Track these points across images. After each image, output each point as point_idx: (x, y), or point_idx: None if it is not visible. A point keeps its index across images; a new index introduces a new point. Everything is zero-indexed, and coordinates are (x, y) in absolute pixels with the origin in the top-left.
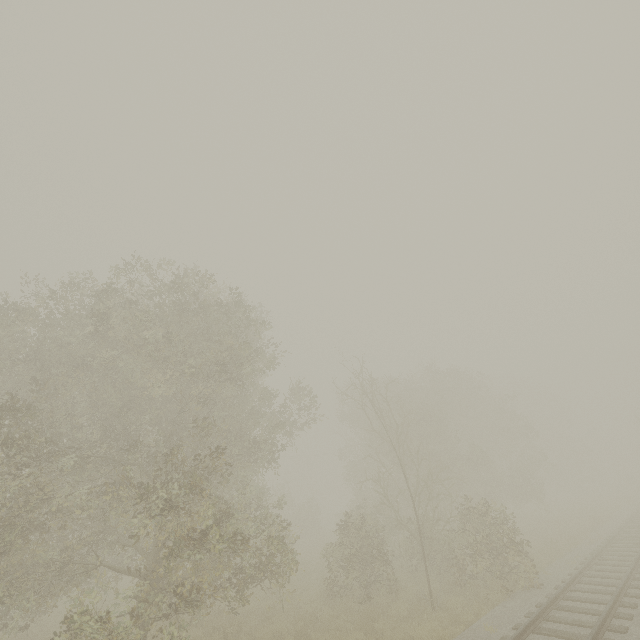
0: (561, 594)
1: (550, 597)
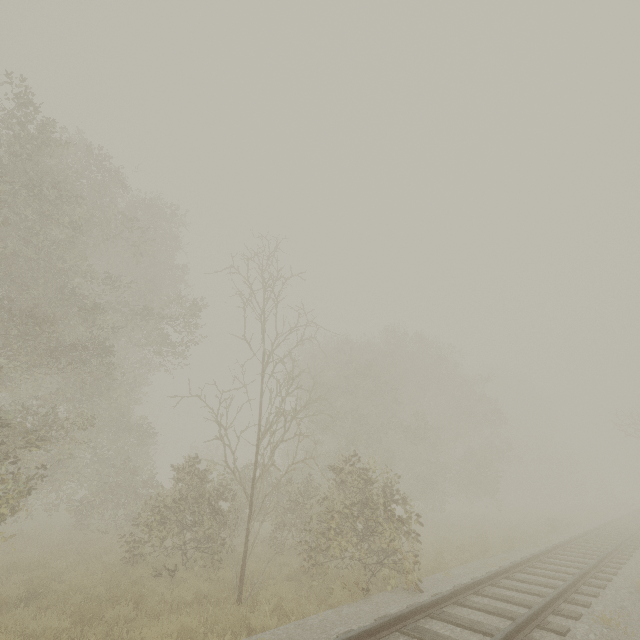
0: (432, 607)
1: (403, 609)
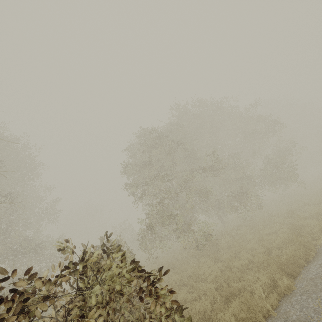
0: None
1: None
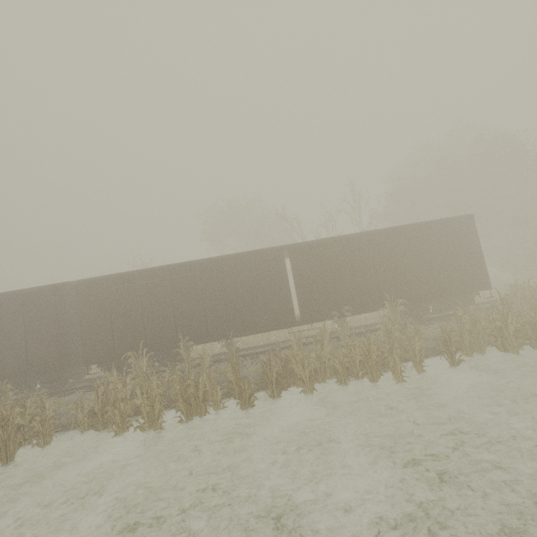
0: None
1: None
